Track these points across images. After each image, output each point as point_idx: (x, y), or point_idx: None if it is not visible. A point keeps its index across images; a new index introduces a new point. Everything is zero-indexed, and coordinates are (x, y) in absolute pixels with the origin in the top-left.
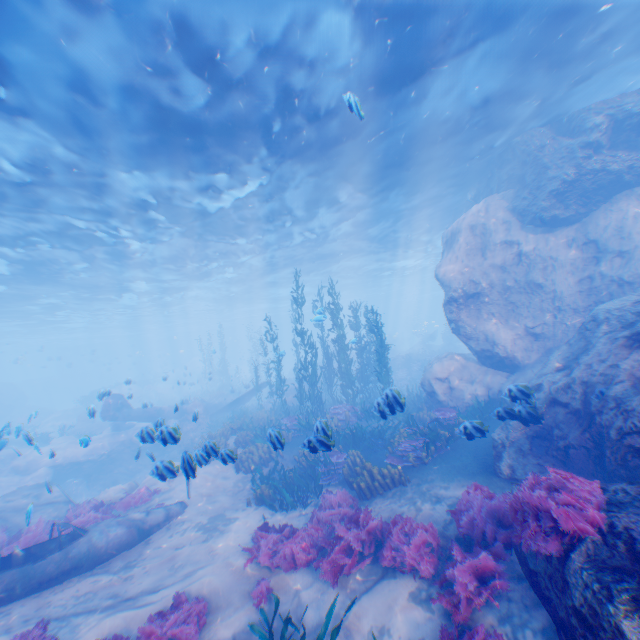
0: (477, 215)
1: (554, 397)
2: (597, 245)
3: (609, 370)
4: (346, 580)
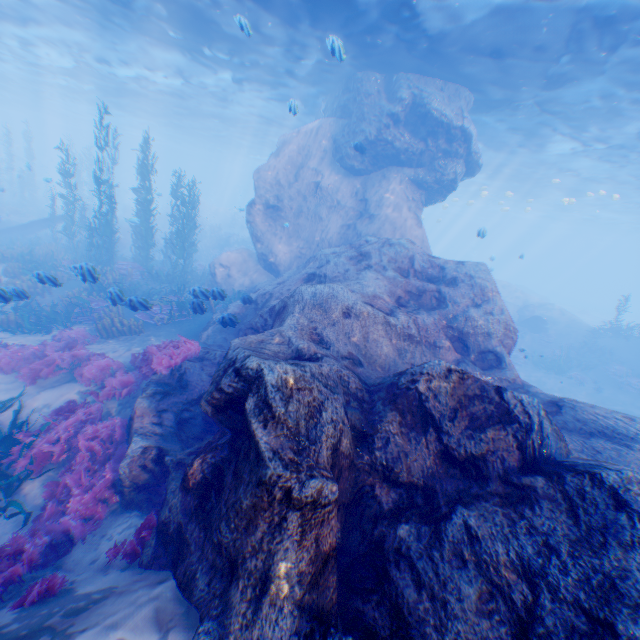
0: (308, 133)
1: (257, 300)
2: (366, 203)
3: (284, 292)
4: (43, 382)
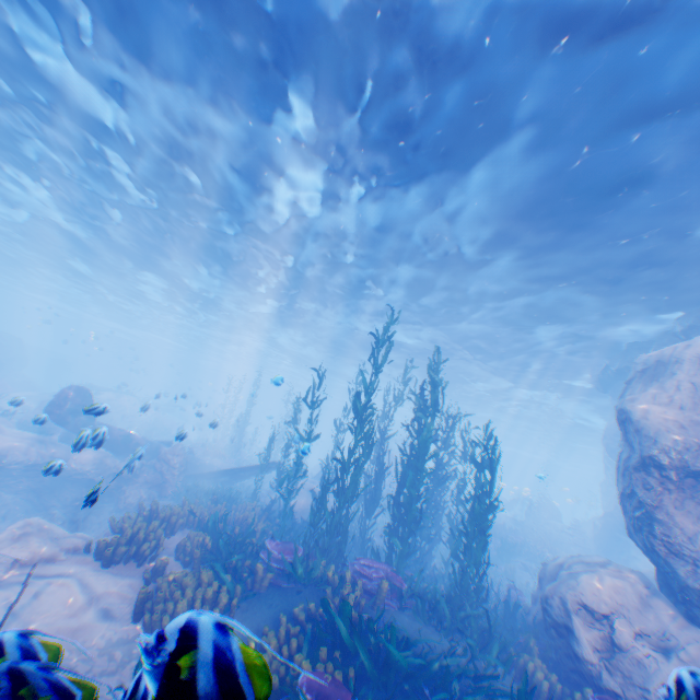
0: None
1: None
2: None
3: None
4: None
